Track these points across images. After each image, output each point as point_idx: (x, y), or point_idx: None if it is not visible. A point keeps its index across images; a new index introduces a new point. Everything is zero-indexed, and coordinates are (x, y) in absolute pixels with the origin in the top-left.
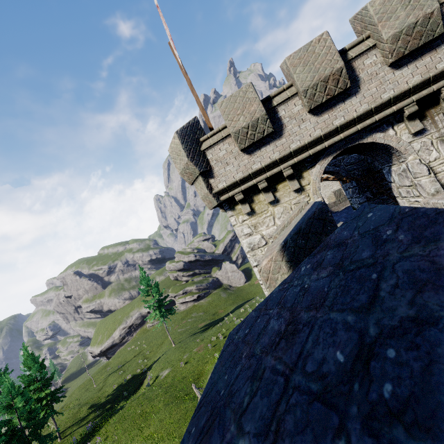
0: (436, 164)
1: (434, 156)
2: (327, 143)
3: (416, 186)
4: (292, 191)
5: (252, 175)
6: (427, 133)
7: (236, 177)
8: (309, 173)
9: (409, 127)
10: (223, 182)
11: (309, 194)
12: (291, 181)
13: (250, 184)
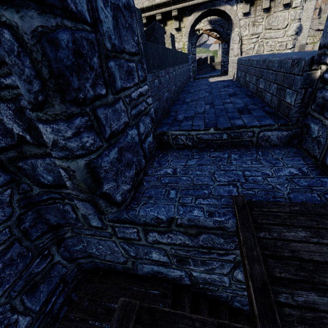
0: (244, 39)
1: (246, 33)
2: (200, 0)
3: (233, 49)
4: (174, 29)
5: (154, 6)
6: (250, 16)
7: (144, 4)
8: (186, 19)
9: (243, 8)
10: (136, 5)
11: (183, 35)
12: (175, 21)
13: (151, 13)
